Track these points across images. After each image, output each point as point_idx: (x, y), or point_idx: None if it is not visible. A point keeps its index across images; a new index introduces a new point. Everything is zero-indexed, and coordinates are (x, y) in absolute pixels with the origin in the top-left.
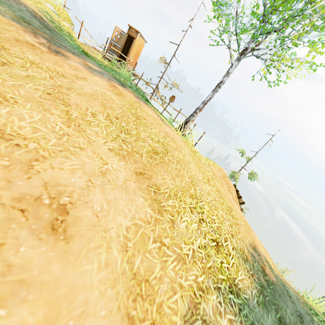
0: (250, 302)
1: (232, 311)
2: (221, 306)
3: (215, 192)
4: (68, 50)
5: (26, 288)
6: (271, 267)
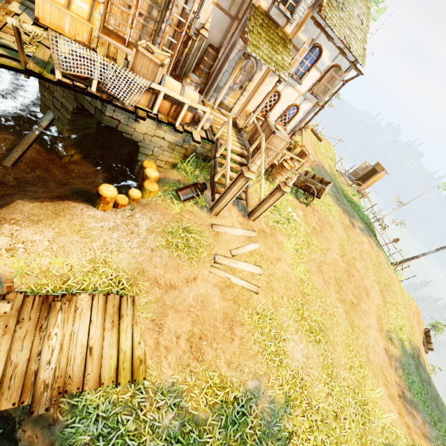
0: (406, 350)
1: (399, 343)
2: (396, 339)
3: (407, 314)
4: (351, 215)
5: (366, 302)
6: (426, 366)
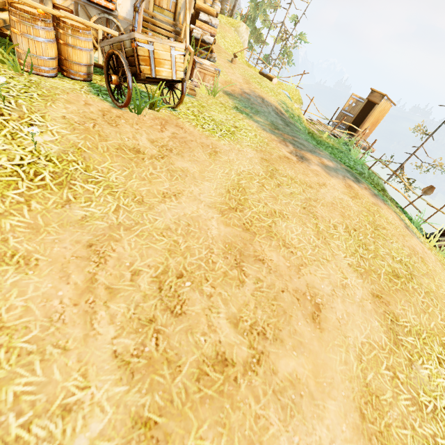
0: None
1: None
2: None
3: None
4: (307, 149)
5: (303, 347)
6: None
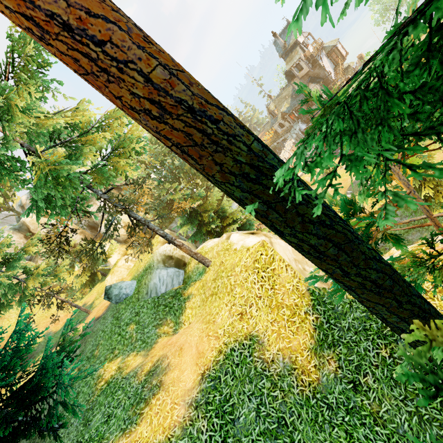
0: None
1: None
2: None
3: None
4: None
5: None
6: None
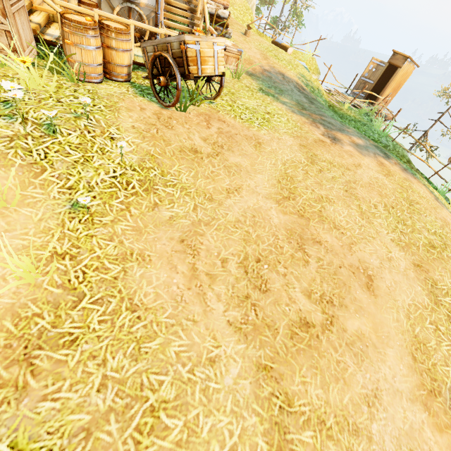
0: None
1: None
2: None
3: None
4: (336, 128)
5: (363, 310)
6: None
